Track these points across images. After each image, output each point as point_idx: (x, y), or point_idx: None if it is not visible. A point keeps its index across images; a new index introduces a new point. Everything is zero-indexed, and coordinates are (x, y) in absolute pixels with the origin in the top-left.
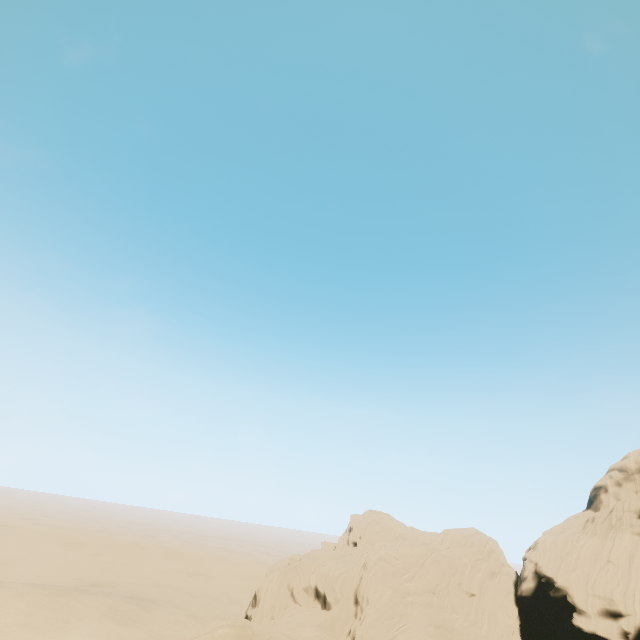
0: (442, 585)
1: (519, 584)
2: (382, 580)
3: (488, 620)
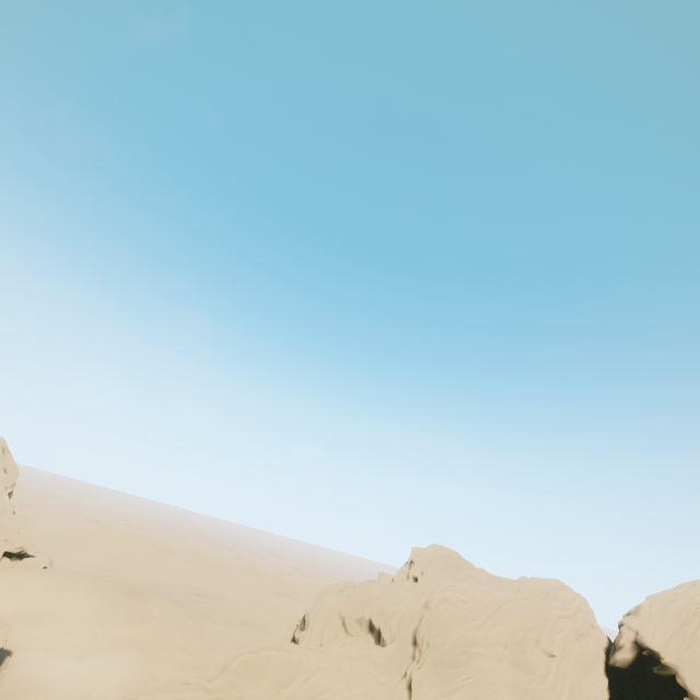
0: (516, 639)
1: (612, 652)
2: (446, 624)
3: (570, 687)
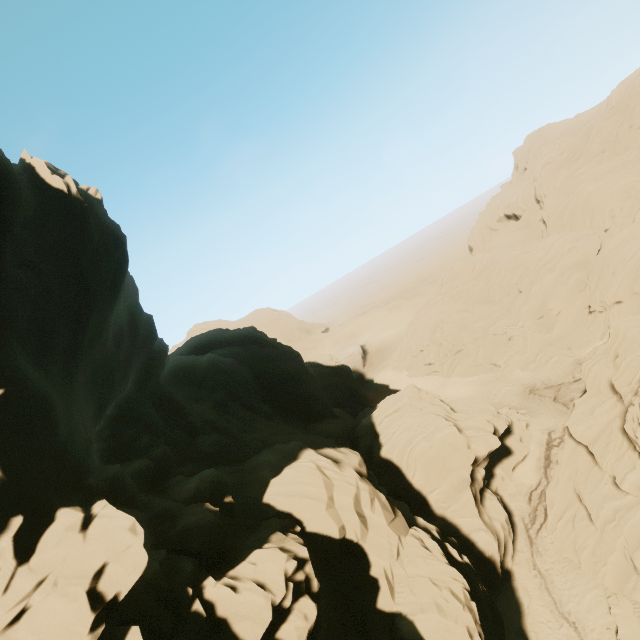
0: (610, 141)
1: None
2: (551, 177)
3: None
